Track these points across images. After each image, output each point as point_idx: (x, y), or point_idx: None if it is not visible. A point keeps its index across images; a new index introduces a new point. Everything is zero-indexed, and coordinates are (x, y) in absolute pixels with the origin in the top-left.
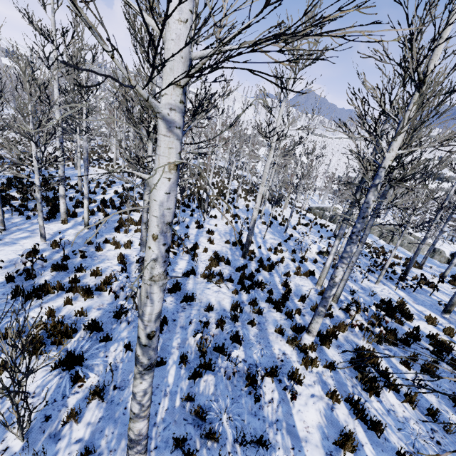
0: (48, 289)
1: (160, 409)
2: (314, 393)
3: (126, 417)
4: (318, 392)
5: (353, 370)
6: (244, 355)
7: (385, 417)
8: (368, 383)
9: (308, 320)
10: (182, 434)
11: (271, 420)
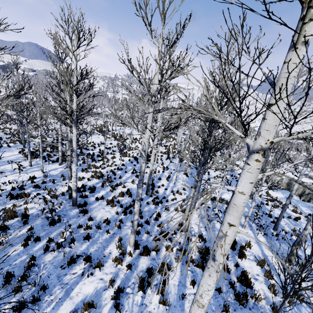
0: (23, 196)
1: (19, 259)
2: (104, 278)
3: (2, 258)
4: (106, 278)
5: (146, 274)
6: (85, 247)
7: (135, 306)
8: (140, 282)
9: (151, 239)
10: (17, 273)
11: (64, 282)
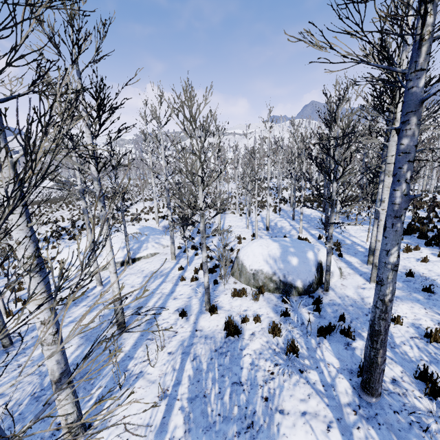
0: None
1: None
2: None
3: None
4: None
5: None
6: None
7: None
8: None
9: None
10: None
11: None
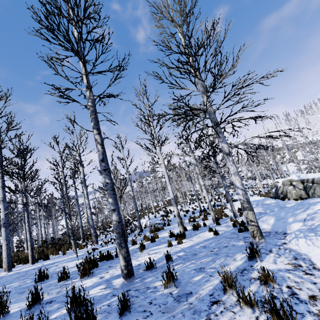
0: None
1: None
2: None
3: None
4: None
5: None
6: None
7: None
8: None
9: None
10: None
11: None
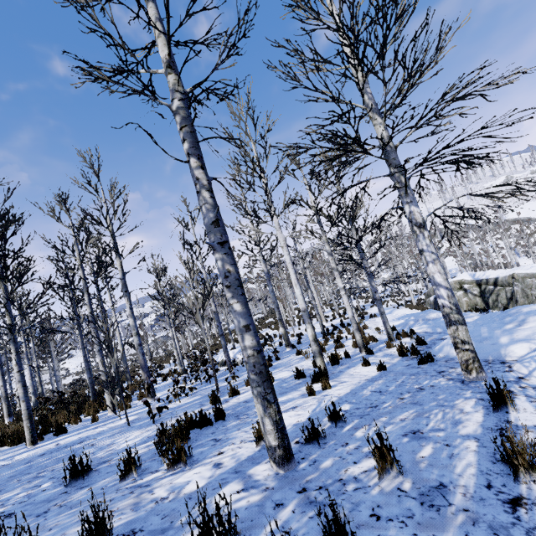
0: None
1: None
2: None
3: None
4: None
5: None
6: None
7: None
8: None
9: None
10: None
11: None
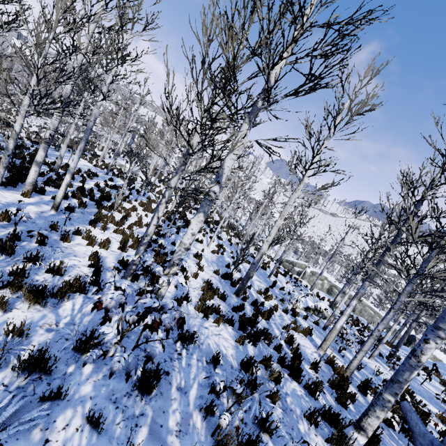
0: None
1: None
2: None
3: None
4: None
5: None
6: None
7: None
8: None
9: (331, 401)
10: None
11: None
